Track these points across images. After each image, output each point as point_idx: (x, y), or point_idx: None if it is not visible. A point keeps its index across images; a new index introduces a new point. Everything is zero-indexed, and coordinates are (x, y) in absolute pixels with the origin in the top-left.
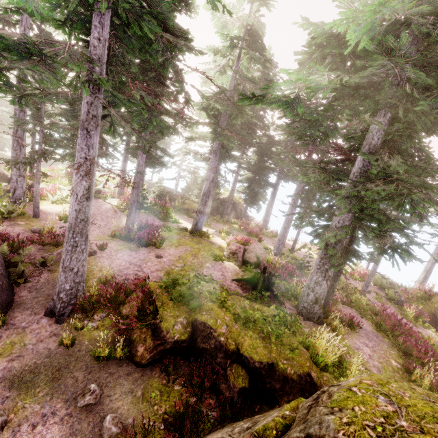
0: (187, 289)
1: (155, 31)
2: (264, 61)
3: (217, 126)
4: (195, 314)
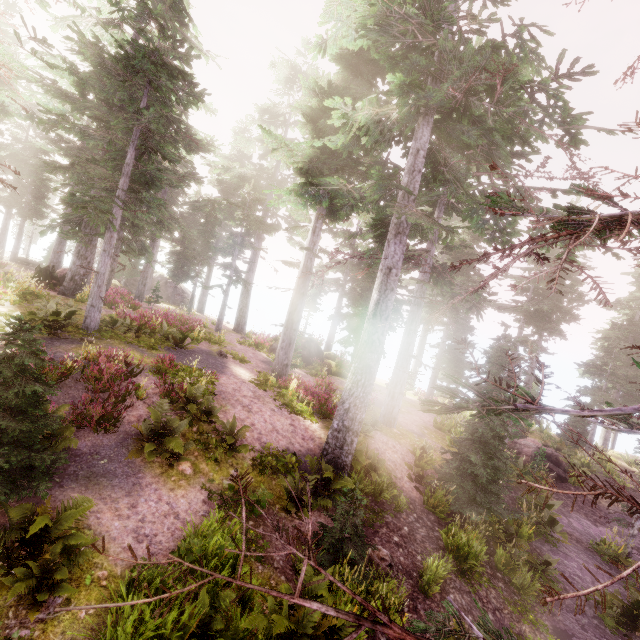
0: None
1: None
2: None
3: None
4: None
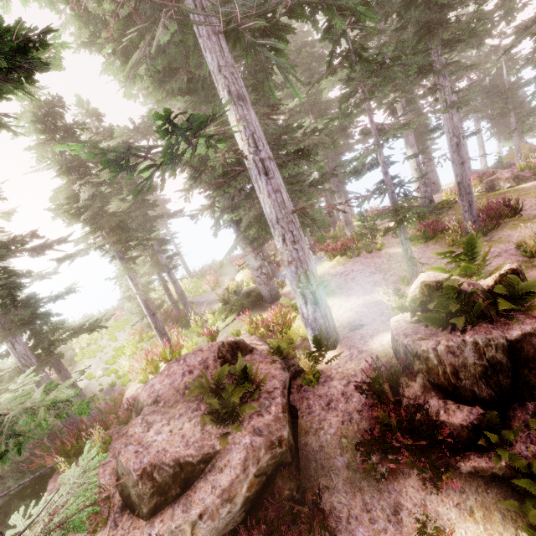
0: None
1: None
2: None
3: None
4: None
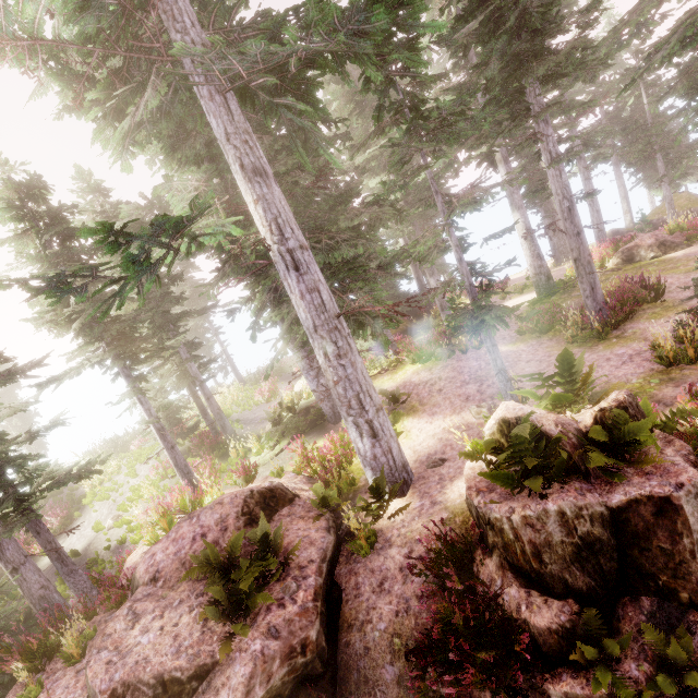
0: None
1: None
2: None
3: None
4: None
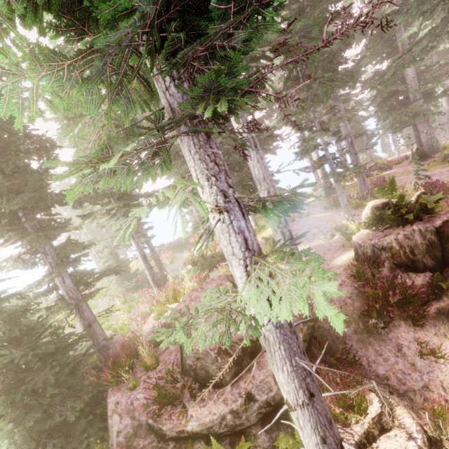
0: None
1: None
2: None
3: None
4: None
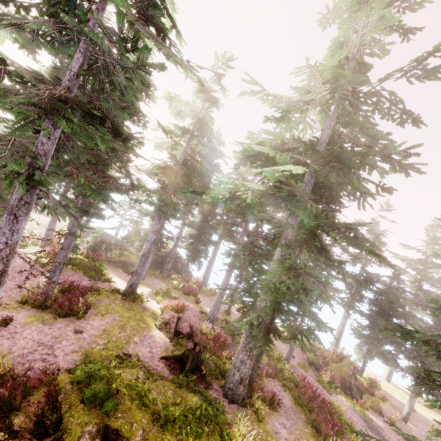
0: (103, 386)
1: (108, 141)
2: (210, 148)
3: (164, 193)
4: (108, 418)
